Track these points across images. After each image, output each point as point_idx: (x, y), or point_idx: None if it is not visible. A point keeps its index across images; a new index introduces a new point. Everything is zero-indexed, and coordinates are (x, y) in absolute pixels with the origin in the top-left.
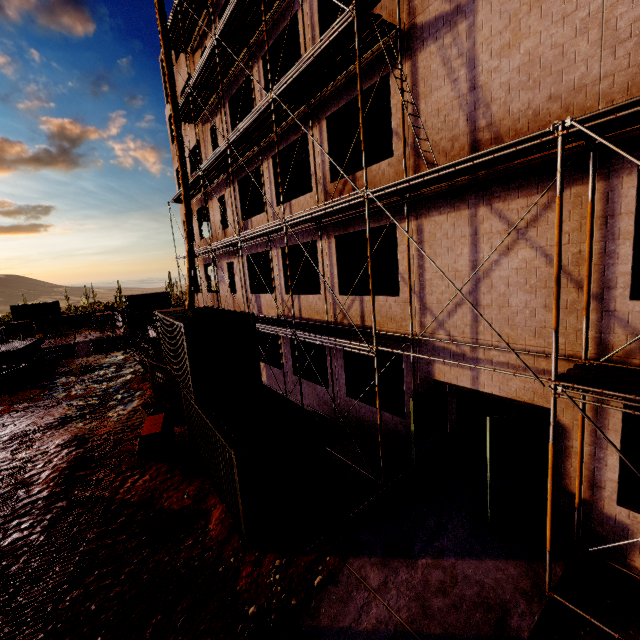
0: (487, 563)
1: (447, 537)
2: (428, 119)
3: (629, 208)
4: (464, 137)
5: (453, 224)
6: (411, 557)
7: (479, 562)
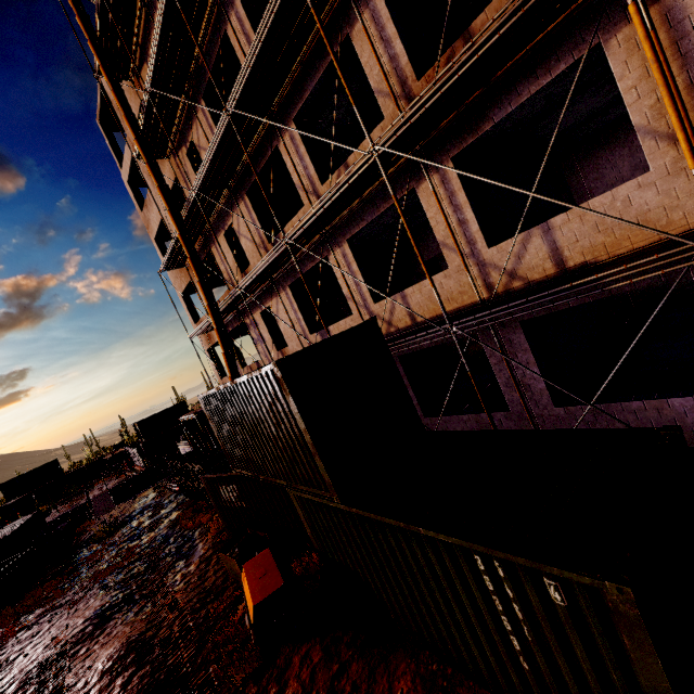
0: None
1: None
2: None
3: None
4: None
5: None
6: None
7: None
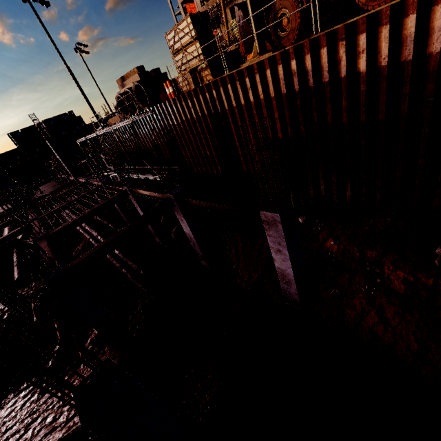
0: None
1: None
2: None
3: None
4: None
5: None
6: None
7: None
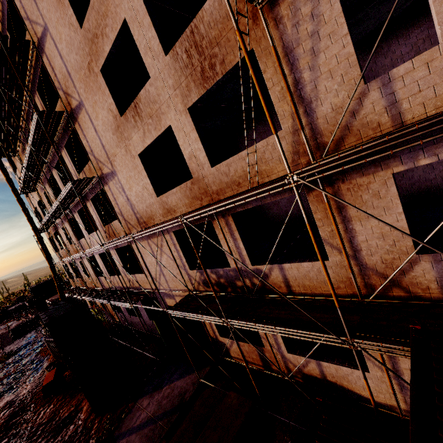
0: (186, 378)
1: (177, 373)
2: (122, 207)
3: (176, 242)
4: (134, 215)
5: (145, 245)
6: (161, 388)
7: (184, 378)
